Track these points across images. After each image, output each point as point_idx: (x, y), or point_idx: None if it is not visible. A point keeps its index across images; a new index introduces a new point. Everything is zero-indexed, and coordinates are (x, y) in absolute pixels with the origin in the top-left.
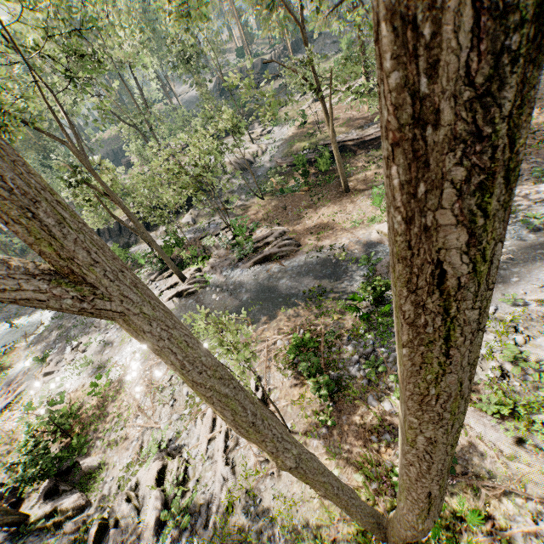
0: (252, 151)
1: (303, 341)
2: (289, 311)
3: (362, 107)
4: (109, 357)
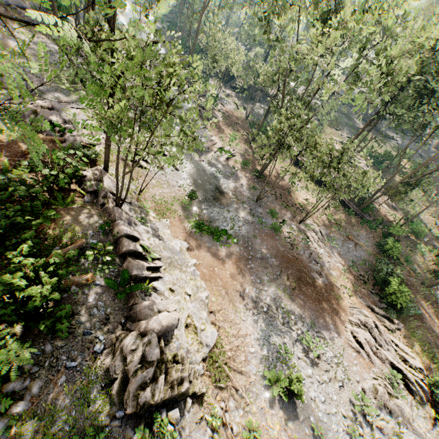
0: None
1: None
2: None
3: None
4: None
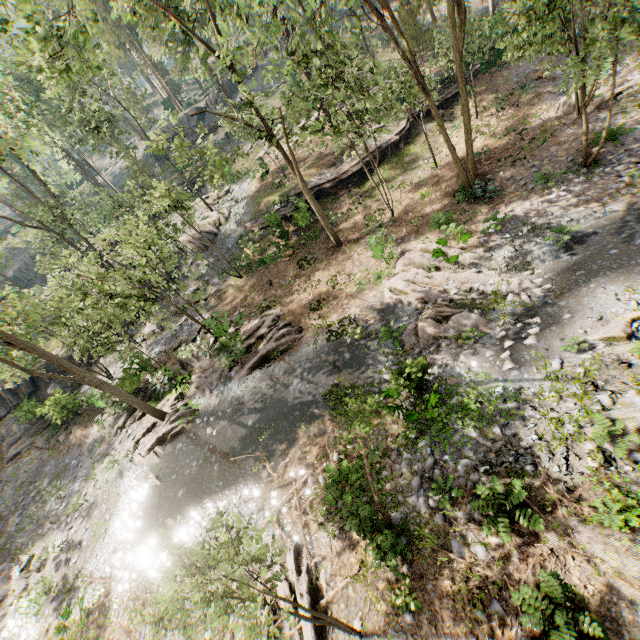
0: (212, 221)
1: (341, 472)
2: (312, 428)
3: (328, 141)
4: (79, 568)
